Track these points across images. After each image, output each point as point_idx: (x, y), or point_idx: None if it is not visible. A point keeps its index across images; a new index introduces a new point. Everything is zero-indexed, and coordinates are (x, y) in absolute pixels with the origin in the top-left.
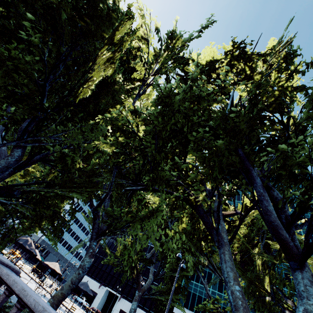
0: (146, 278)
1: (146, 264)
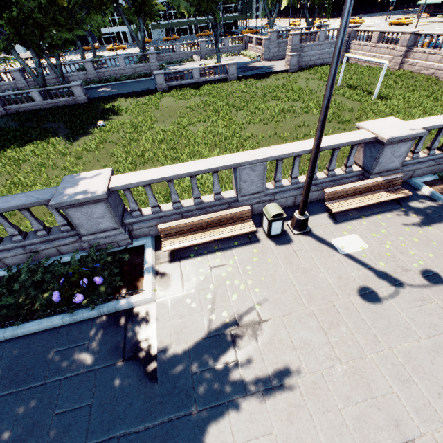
0: None
1: None
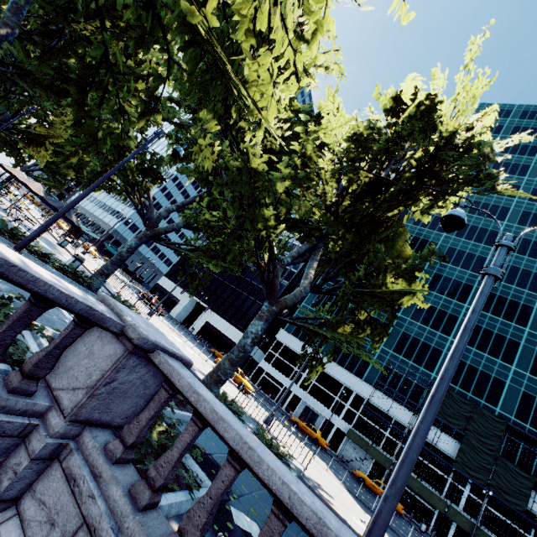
0: (247, 295)
1: (152, 180)
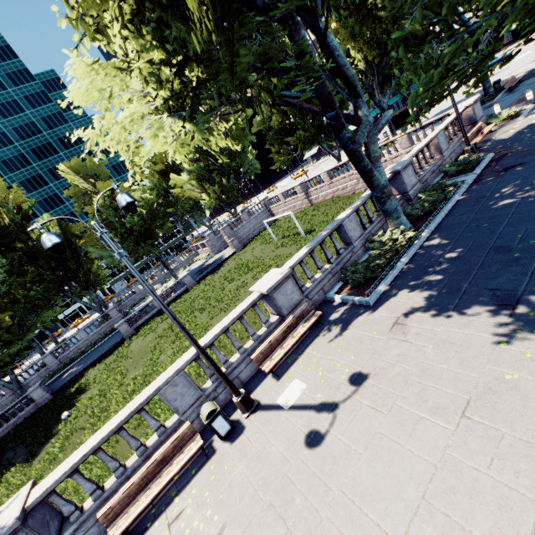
0: None
1: None
